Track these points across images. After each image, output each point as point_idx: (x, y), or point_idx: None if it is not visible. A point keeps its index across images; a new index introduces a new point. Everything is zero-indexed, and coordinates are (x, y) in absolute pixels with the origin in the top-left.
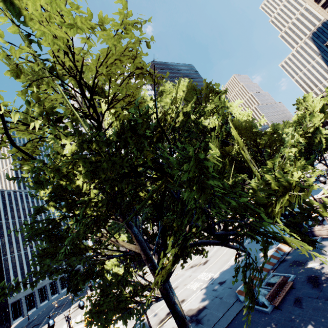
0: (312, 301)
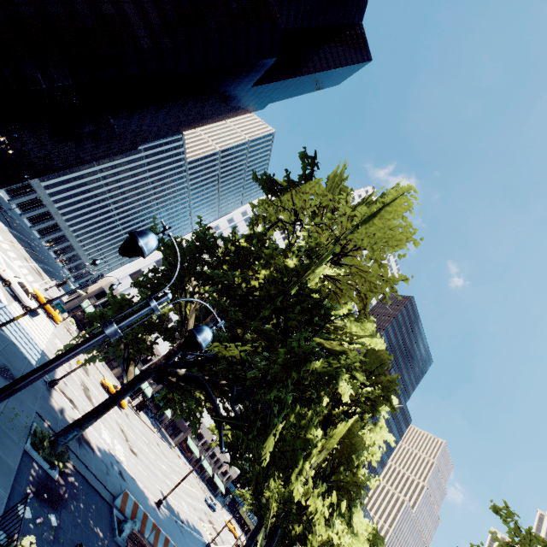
0: None
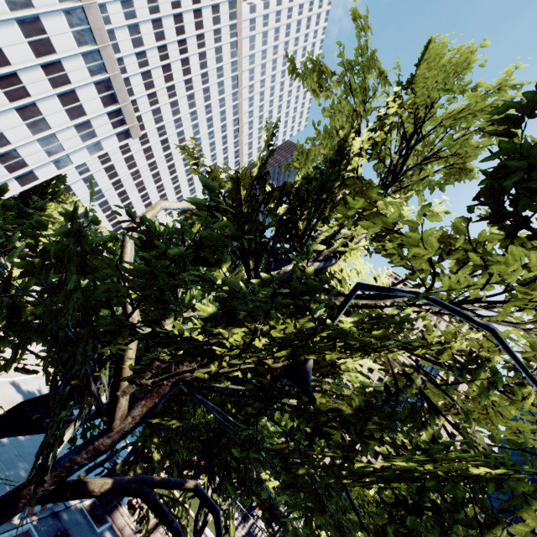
0: None
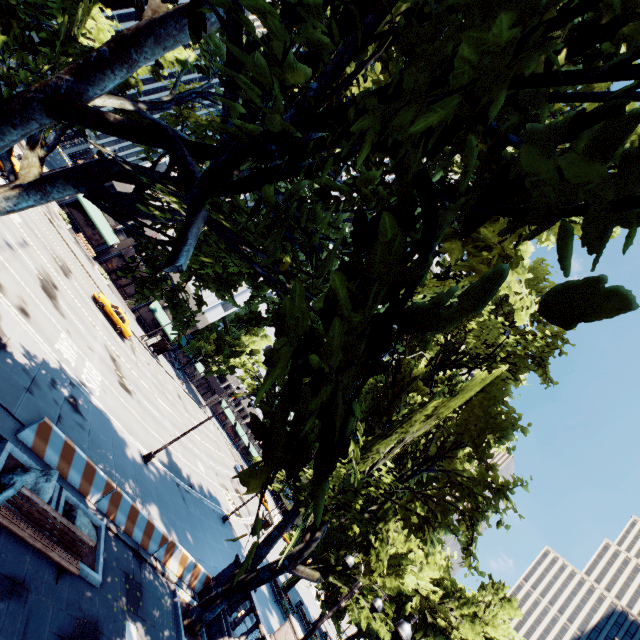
0: (13, 633)
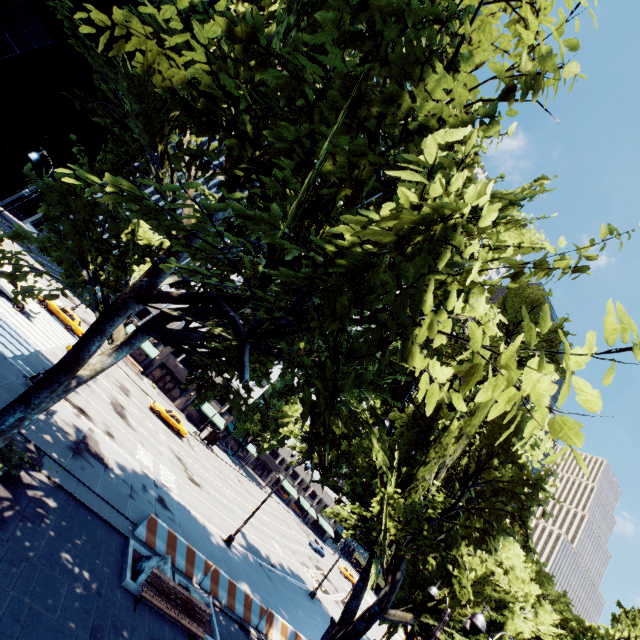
0: None
